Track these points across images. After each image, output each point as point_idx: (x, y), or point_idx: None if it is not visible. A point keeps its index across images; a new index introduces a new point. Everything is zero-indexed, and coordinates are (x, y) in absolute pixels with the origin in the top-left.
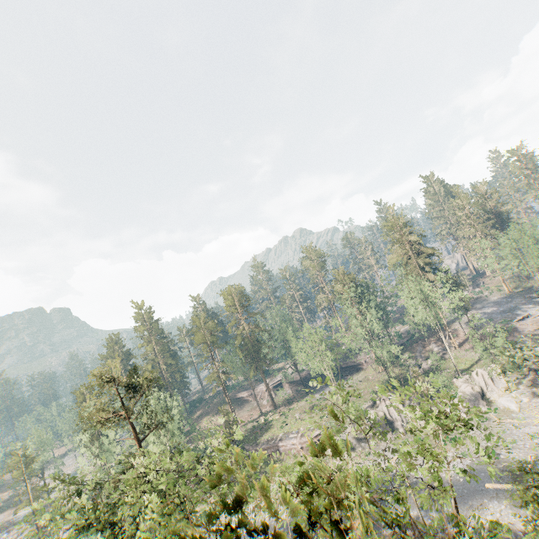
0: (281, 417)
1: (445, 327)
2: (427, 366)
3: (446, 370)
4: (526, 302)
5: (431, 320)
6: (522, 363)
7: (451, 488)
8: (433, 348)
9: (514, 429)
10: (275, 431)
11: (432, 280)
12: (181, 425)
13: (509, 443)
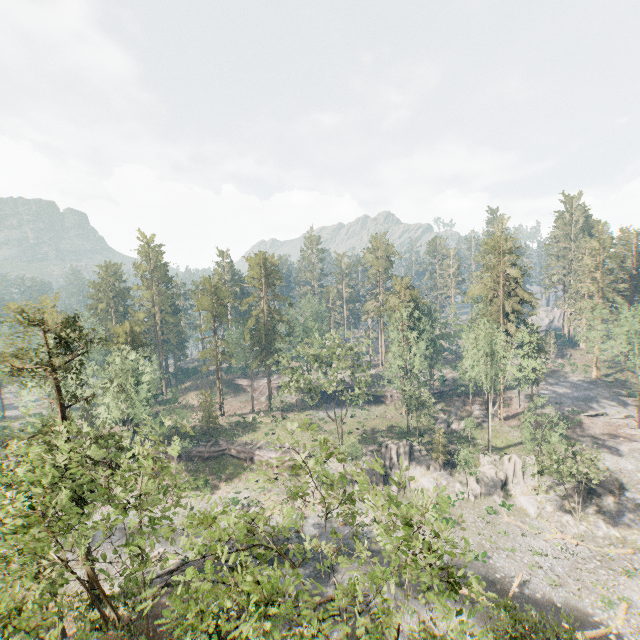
0: (272, 423)
1: (499, 392)
2: (457, 428)
3: (477, 440)
4: (610, 398)
5: (486, 381)
6: (569, 473)
7: (397, 628)
8: (474, 410)
9: (521, 535)
10: (258, 436)
11: (511, 333)
12: (149, 396)
13: (506, 550)
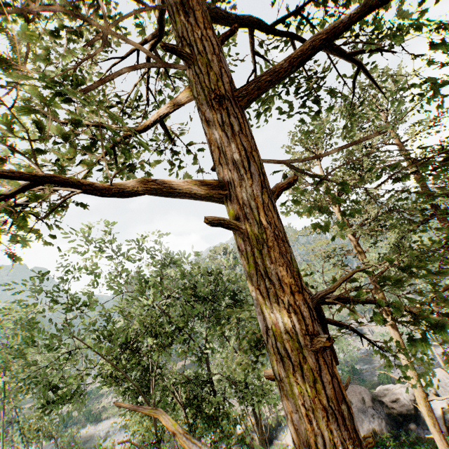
0: None
1: None
2: None
3: None
4: None
5: None
6: None
7: None
8: None
9: None
10: None
11: None
12: None
13: None
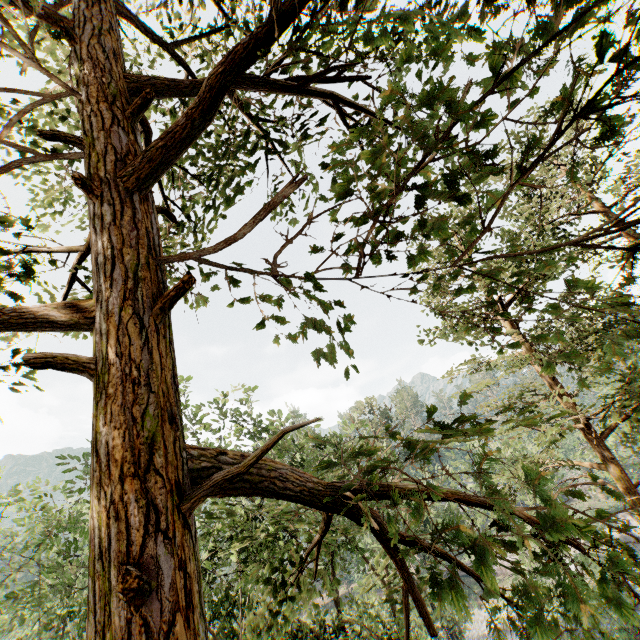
0: None
1: None
2: None
3: None
4: None
5: None
6: None
7: None
8: None
9: None
10: None
11: None
12: None
13: None
